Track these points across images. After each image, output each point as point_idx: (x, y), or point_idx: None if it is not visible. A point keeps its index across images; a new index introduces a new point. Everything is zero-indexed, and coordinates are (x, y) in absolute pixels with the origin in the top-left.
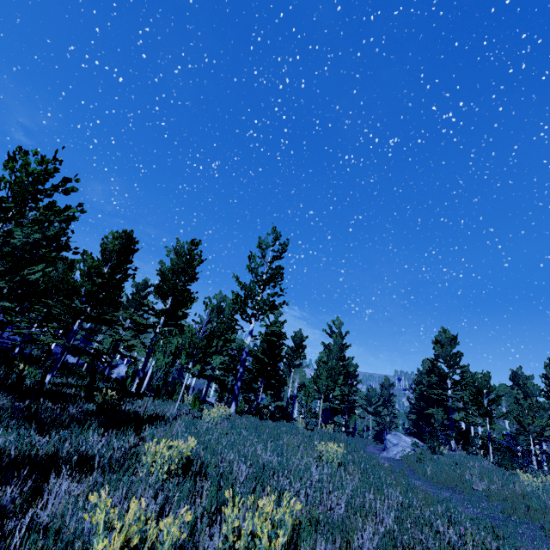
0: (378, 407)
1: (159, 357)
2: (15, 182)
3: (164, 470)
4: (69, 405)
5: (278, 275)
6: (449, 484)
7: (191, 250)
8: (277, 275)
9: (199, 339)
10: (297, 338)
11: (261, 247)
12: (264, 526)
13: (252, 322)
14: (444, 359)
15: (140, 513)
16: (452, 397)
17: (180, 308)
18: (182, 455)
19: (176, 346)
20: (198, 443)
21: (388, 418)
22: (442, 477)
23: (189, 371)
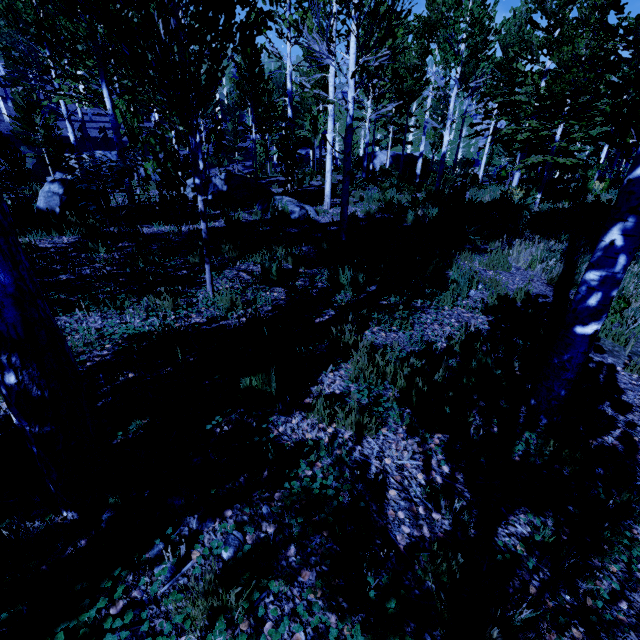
0: None
1: None
2: None
3: None
4: None
5: None
6: None
7: None
8: None
9: None
10: None
11: None
12: None
13: None
14: None
15: None
16: None
17: None
18: None
19: None
20: None
21: None
22: None
23: None
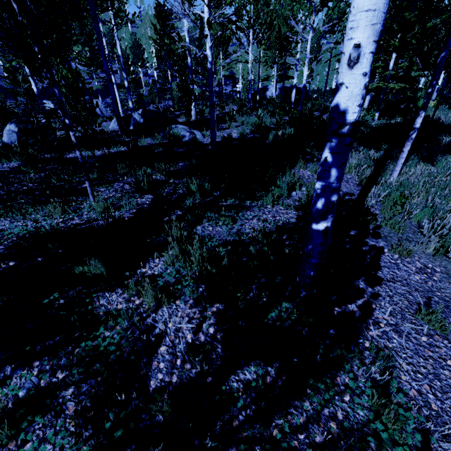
0: None
1: None
2: None
3: None
4: None
5: None
6: None
7: None
8: None
9: None
10: None
11: None
12: None
13: None
14: None
15: None
16: None
17: None
18: None
19: None
20: None
21: None
22: None
23: None
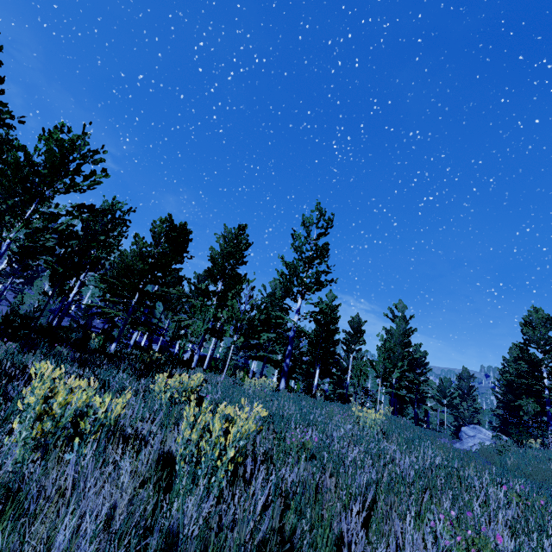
0: (454, 399)
1: (199, 324)
2: (46, 150)
3: (167, 397)
4: (123, 363)
5: (324, 251)
6: (535, 477)
7: (238, 235)
8: (323, 253)
9: (242, 313)
10: (355, 322)
11: (305, 225)
12: (215, 420)
13: (298, 300)
14: (536, 343)
15: (88, 389)
16: (549, 388)
17: (230, 290)
18: (186, 386)
19: (215, 315)
20: (225, 395)
21: (468, 412)
22: (526, 470)
23: (233, 343)
